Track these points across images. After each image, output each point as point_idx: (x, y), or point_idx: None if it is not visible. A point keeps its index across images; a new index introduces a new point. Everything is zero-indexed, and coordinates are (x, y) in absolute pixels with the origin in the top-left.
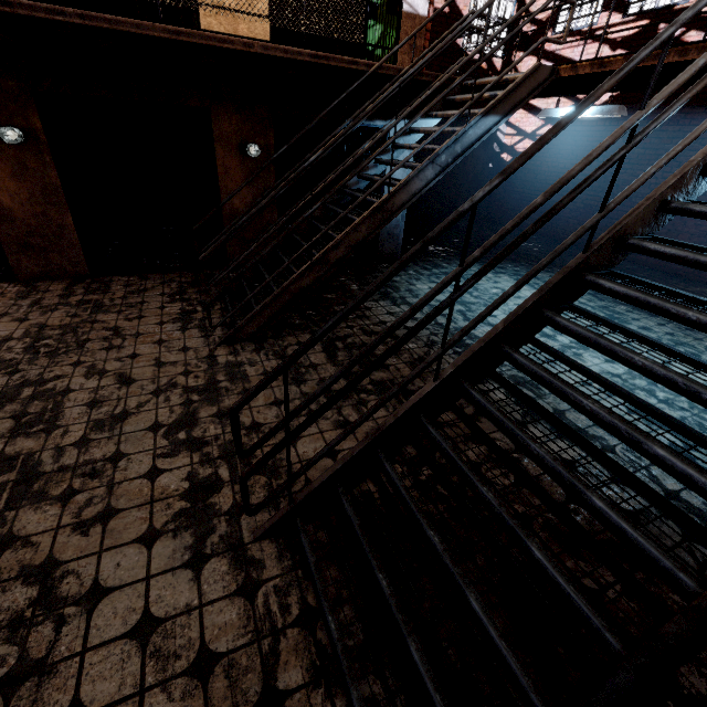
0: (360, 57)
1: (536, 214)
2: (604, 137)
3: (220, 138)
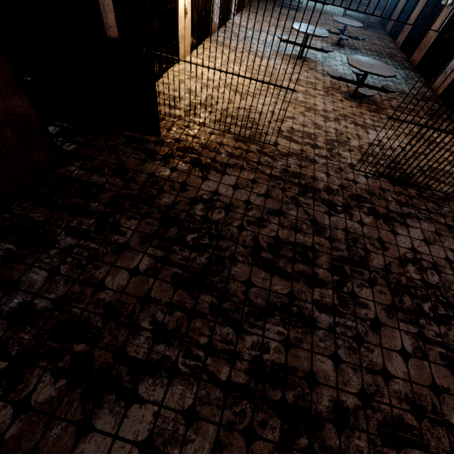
0: None
1: None
2: None
3: None
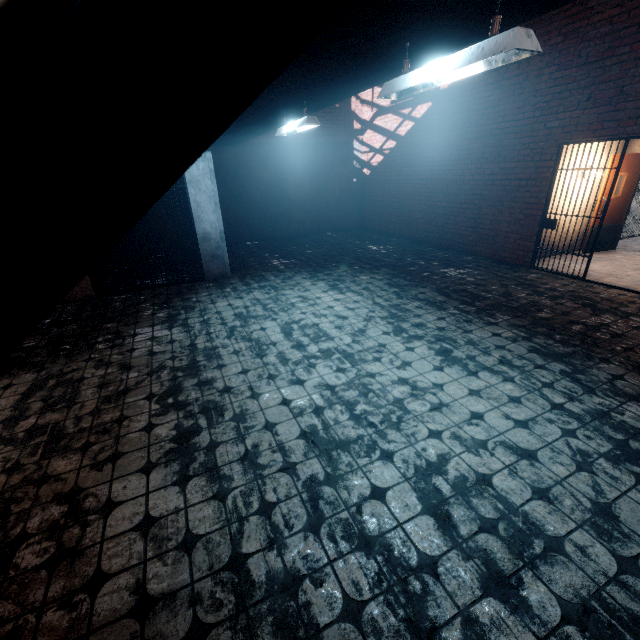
0: None
1: (395, 219)
2: (429, 144)
3: None
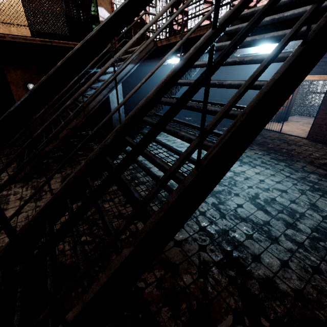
0: (69, 41)
1: None
2: None
3: (12, 82)
